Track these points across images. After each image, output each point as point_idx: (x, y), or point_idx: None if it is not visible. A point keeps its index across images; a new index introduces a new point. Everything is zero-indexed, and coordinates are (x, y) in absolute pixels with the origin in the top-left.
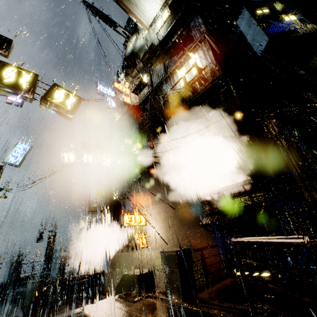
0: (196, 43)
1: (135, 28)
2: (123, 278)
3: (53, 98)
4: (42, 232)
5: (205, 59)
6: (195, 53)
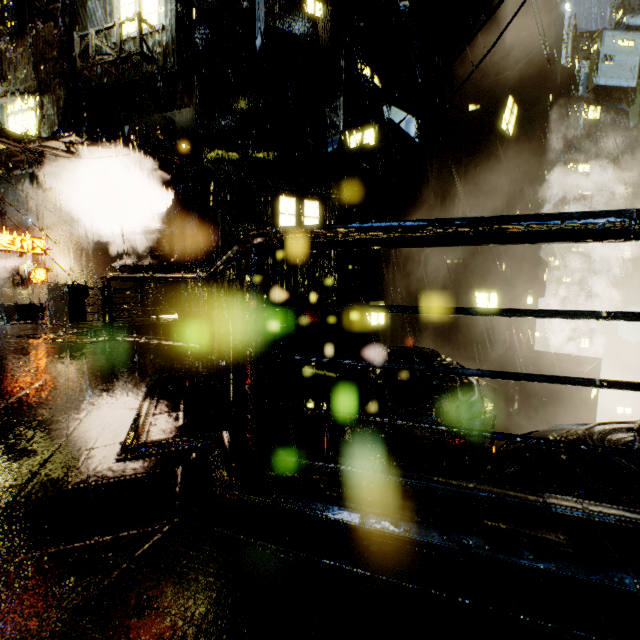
0: None
1: None
2: None
3: None
4: None
5: (165, 11)
6: None
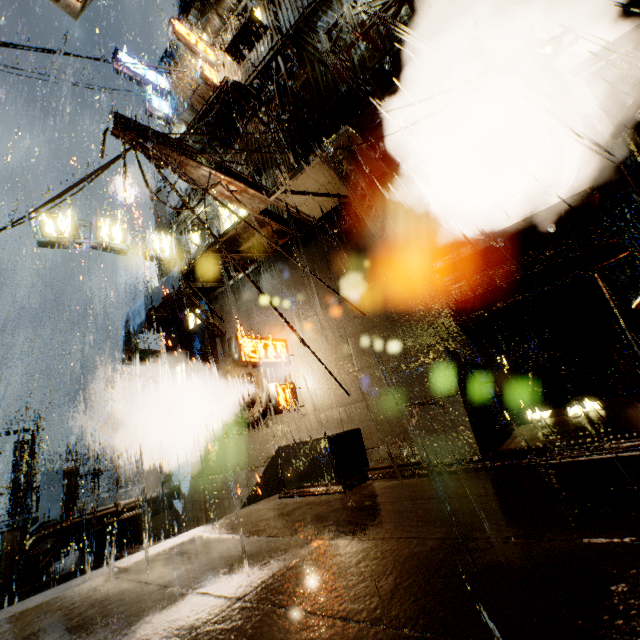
0: None
1: None
2: (278, 459)
3: None
4: None
5: None
6: None
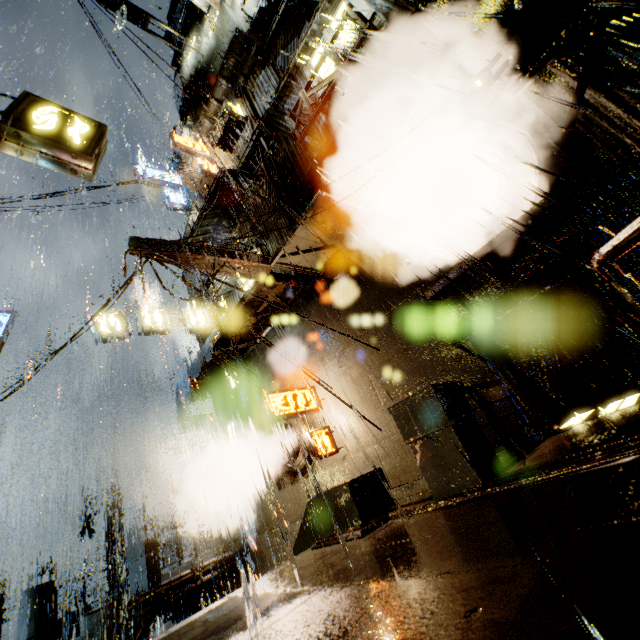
0: None
1: (192, 20)
2: (311, 509)
3: (30, 123)
4: (89, 516)
5: (367, 3)
6: (341, 3)
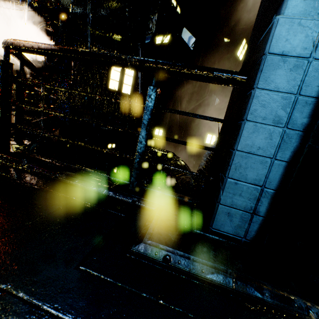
0: None
1: None
2: None
3: None
4: None
5: None
6: None
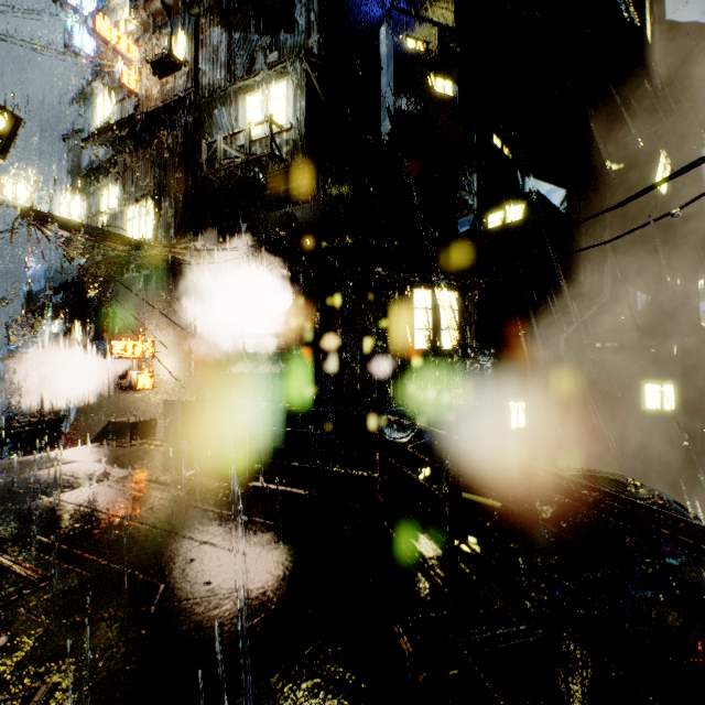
0: (287, 65)
1: None
2: (109, 426)
3: None
4: None
5: (293, 110)
6: (284, 80)
